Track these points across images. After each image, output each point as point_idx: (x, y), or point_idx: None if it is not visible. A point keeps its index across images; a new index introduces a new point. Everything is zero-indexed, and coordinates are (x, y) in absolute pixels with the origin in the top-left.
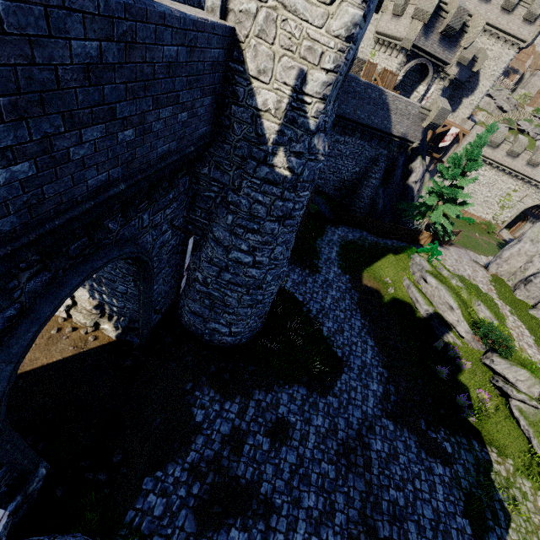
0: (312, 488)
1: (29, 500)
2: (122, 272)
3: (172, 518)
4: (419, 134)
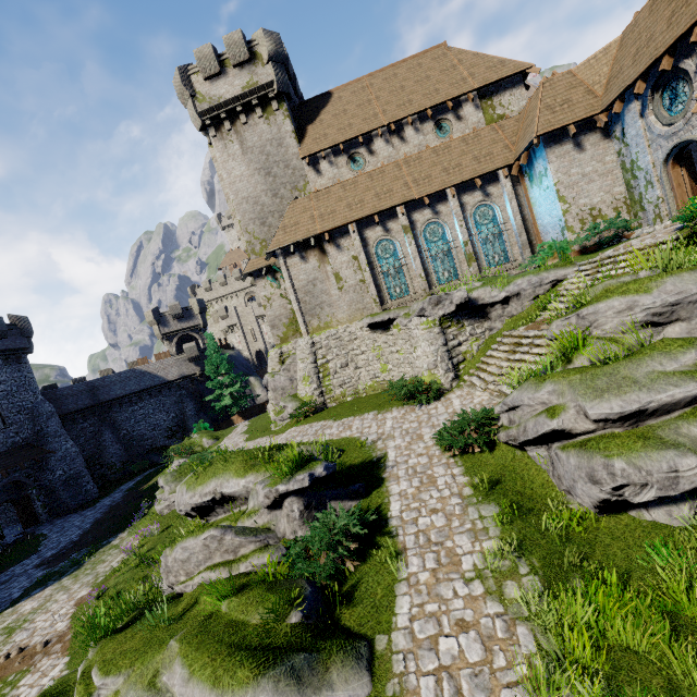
0: None
1: None
2: None
3: None
4: (195, 367)
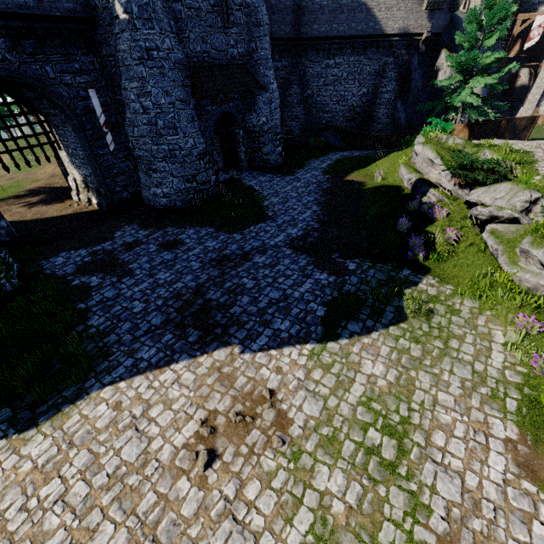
0: (171, 271)
1: (3, 246)
2: (74, 136)
3: (63, 266)
4: (425, 21)
